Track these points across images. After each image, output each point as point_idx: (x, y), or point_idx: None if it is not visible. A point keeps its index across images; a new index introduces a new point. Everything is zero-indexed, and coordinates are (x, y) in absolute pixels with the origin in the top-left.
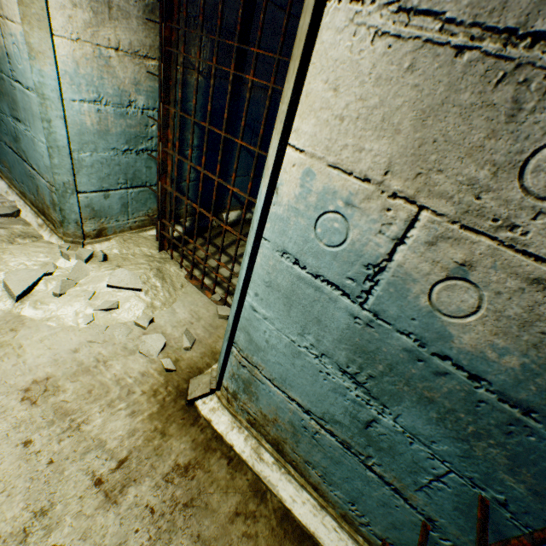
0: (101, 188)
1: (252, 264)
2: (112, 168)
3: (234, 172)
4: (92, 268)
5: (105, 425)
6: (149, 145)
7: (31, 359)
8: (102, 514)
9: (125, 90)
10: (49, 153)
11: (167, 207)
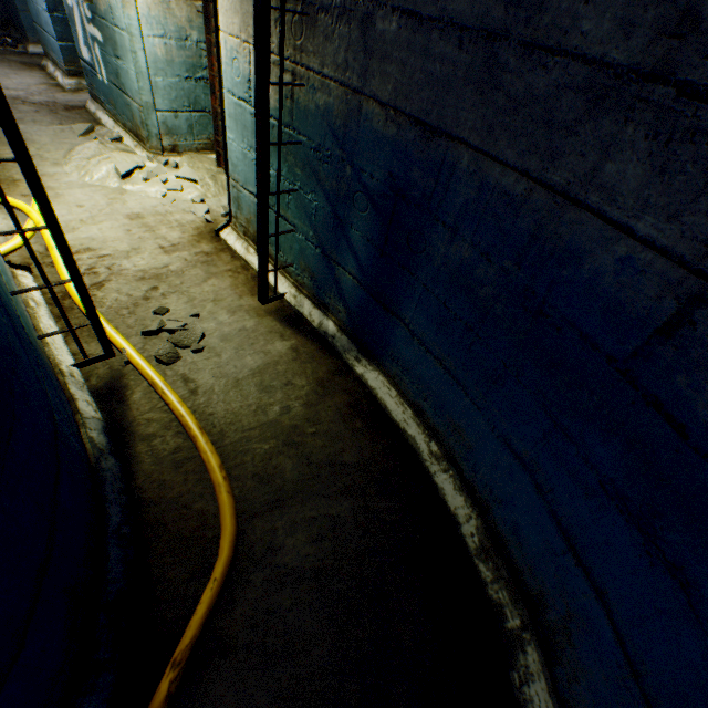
0: (172, 110)
1: (224, 109)
2: (178, 93)
3: None
4: (168, 171)
5: (168, 233)
6: (205, 75)
7: (131, 206)
8: (163, 256)
9: (183, 28)
10: (137, 78)
11: (219, 126)
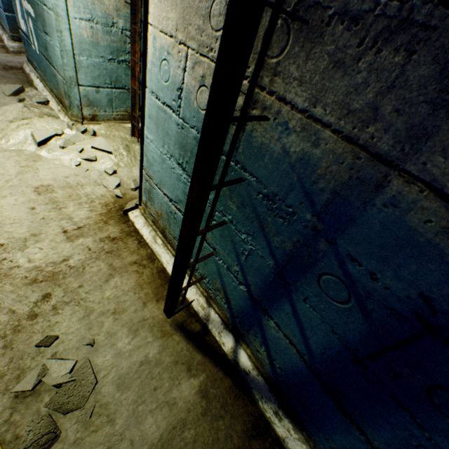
0: (94, 85)
1: (144, 107)
2: (101, 71)
3: None
4: (86, 138)
5: (75, 211)
6: (127, 58)
7: (42, 176)
8: (64, 243)
9: (110, 15)
10: (62, 55)
11: (136, 104)
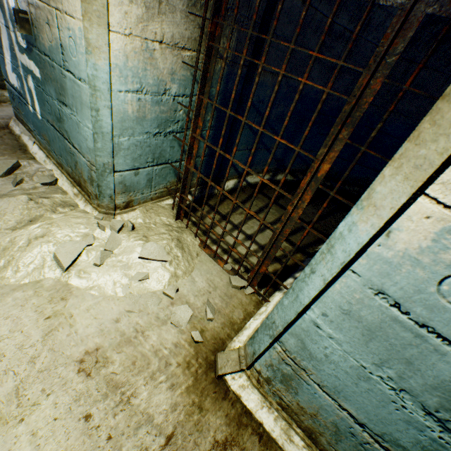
0: (133, 167)
1: (326, 288)
2: (143, 149)
3: (267, 165)
4: (122, 237)
5: (150, 398)
6: (175, 127)
7: (82, 329)
8: None
9: (163, 80)
10: (94, 138)
11: (187, 184)
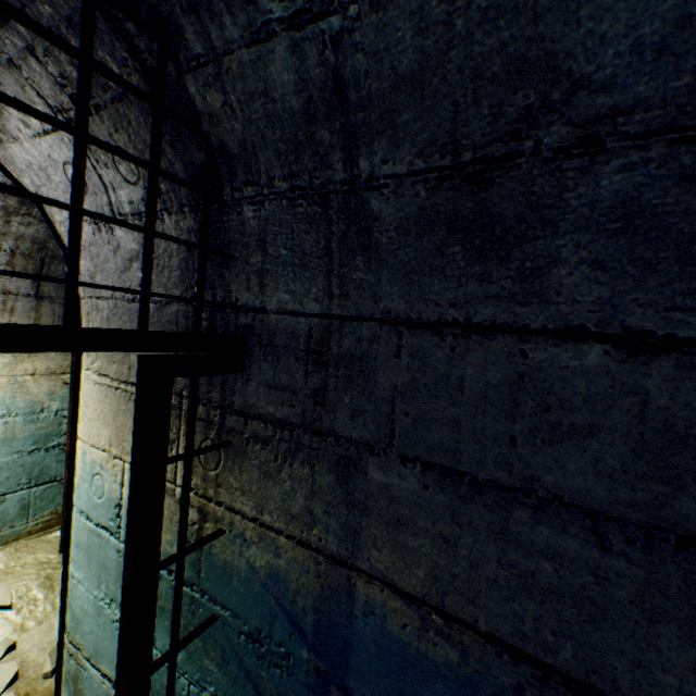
0: None
1: (70, 530)
2: (14, 470)
3: None
4: None
5: None
6: (63, 440)
7: None
8: None
9: (39, 401)
10: None
11: None
